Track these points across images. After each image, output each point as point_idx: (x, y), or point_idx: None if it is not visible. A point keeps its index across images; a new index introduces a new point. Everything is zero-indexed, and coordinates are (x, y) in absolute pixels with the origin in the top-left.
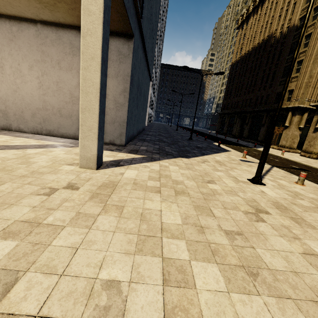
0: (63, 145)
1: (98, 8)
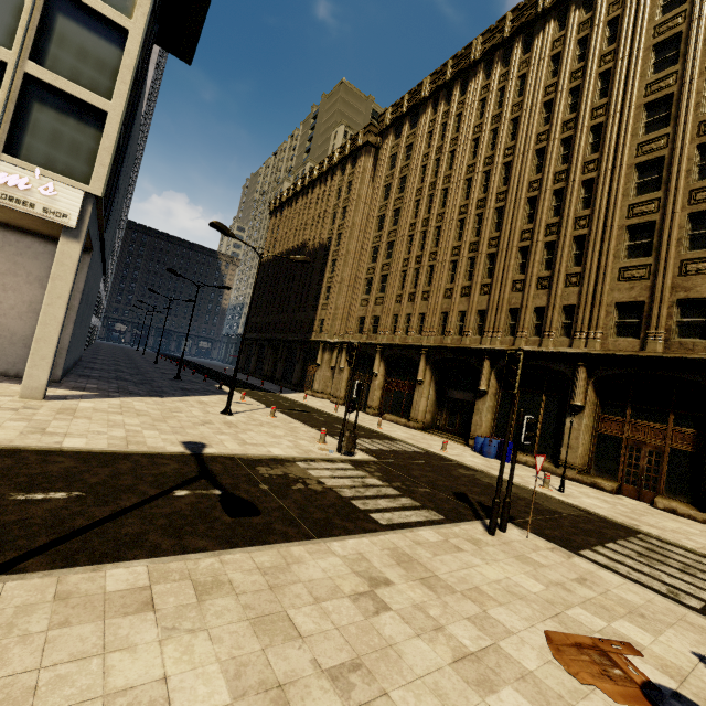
0: None
1: (73, 262)
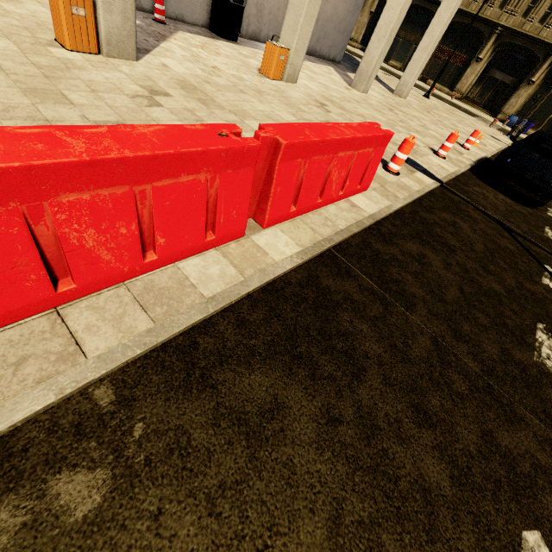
0: (339, 71)
1: None
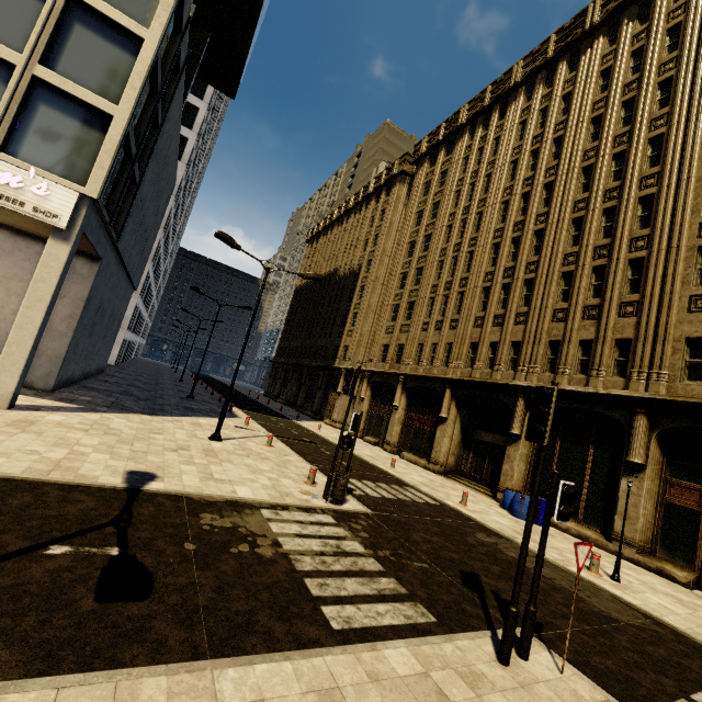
0: None
1: (59, 264)
